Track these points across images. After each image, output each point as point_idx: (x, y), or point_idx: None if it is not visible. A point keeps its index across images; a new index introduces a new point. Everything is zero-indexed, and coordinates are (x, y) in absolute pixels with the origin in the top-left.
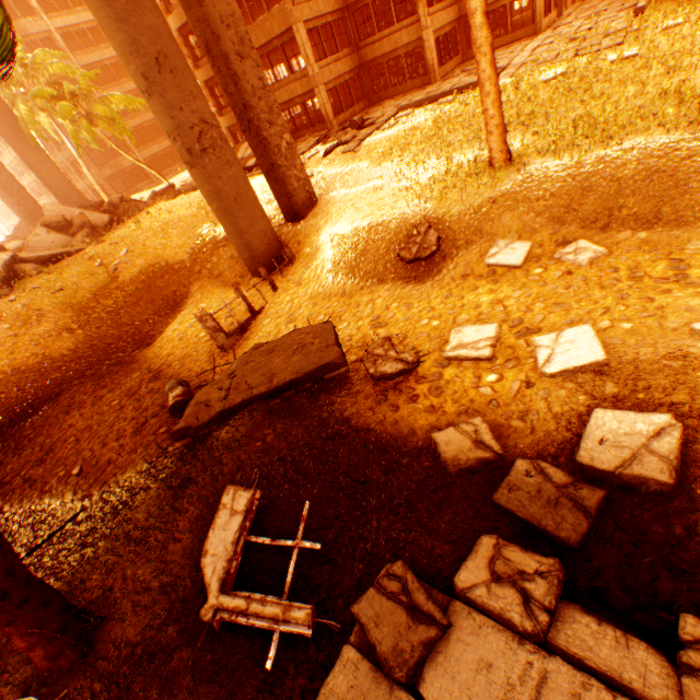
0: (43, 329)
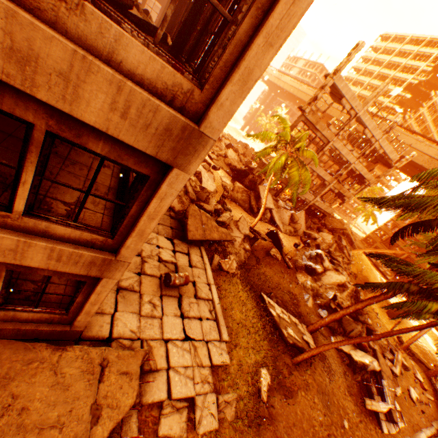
0: (354, 269)
